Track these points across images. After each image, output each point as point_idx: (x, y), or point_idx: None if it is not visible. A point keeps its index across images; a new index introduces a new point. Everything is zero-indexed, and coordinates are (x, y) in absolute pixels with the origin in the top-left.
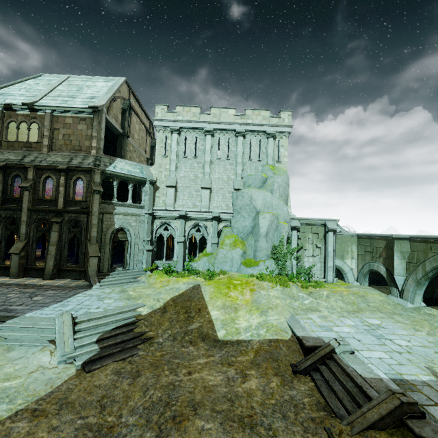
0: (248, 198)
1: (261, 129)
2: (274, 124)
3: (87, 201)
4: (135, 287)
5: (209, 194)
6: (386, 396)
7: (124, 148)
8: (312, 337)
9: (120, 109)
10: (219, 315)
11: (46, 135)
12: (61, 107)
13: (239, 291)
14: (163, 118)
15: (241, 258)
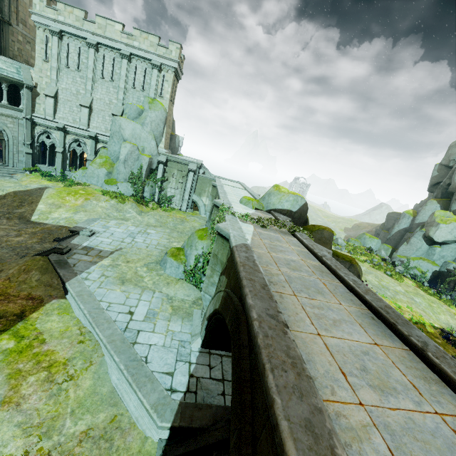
0: (118, 125)
1: (147, 56)
2: (160, 54)
3: None
4: (3, 180)
5: (88, 113)
6: (56, 246)
7: (5, 37)
8: (83, 227)
9: None
10: (43, 208)
11: None
12: None
13: (75, 198)
14: (41, 14)
15: (106, 177)
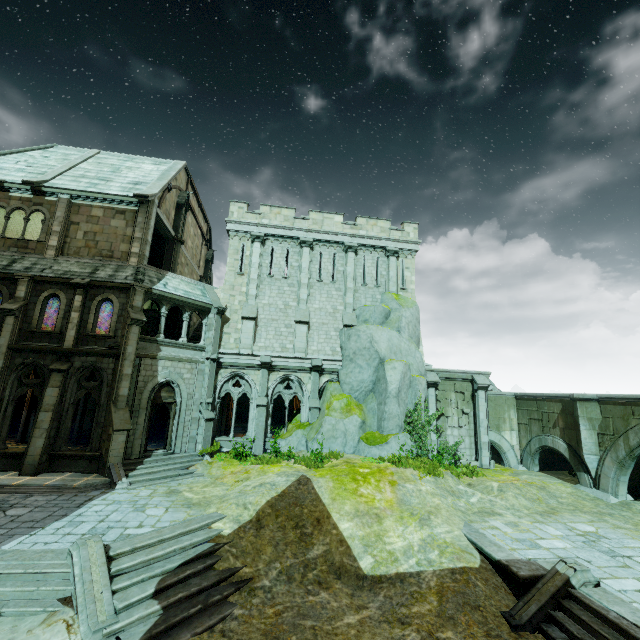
0: (366, 338)
1: (379, 243)
2: (397, 238)
3: (116, 336)
4: (190, 483)
5: (306, 332)
6: None
7: (176, 258)
8: (520, 559)
9: (174, 203)
10: (354, 528)
11: (57, 231)
12: (88, 192)
13: (373, 486)
14: (240, 220)
15: (360, 431)
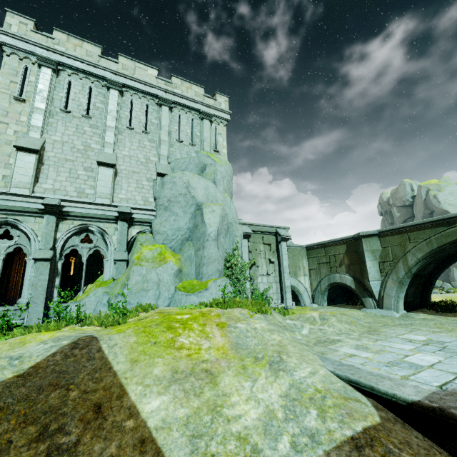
0: (182, 184)
1: (194, 105)
2: (210, 104)
3: None
4: None
5: (112, 176)
6: None
7: None
8: (437, 392)
9: None
10: (169, 406)
11: None
12: None
13: (197, 332)
14: (21, 35)
15: (176, 280)
